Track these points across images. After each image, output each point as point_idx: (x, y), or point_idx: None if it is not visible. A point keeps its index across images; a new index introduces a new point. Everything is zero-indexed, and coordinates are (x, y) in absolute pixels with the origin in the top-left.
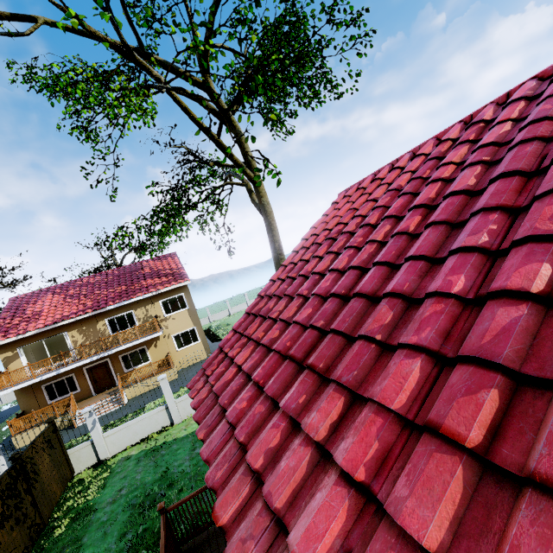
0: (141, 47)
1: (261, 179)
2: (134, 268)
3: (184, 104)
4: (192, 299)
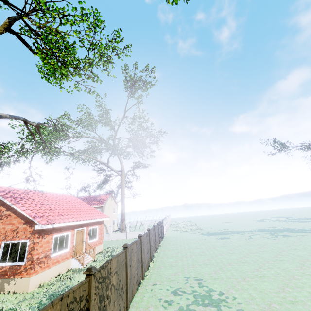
0: (101, 140)
1: (124, 176)
2: (97, 196)
3: (94, 159)
4: (102, 211)
